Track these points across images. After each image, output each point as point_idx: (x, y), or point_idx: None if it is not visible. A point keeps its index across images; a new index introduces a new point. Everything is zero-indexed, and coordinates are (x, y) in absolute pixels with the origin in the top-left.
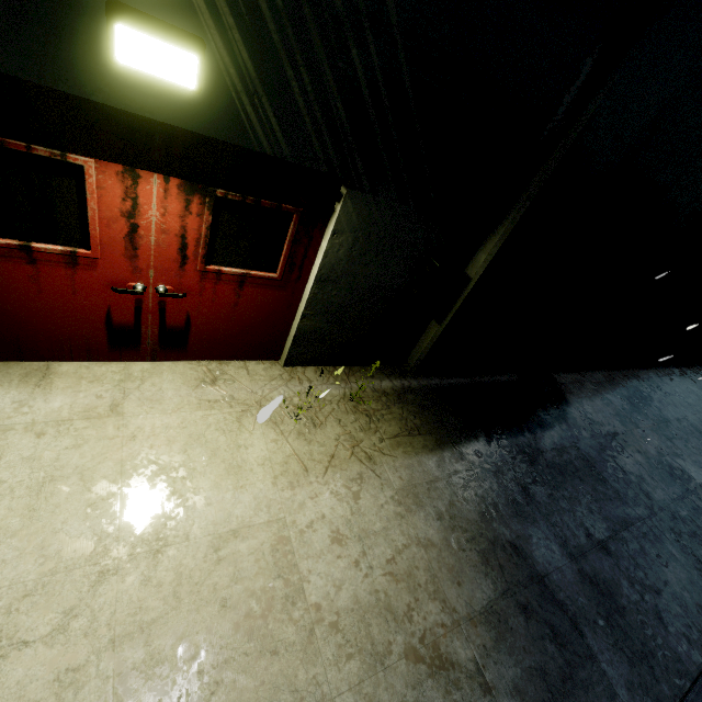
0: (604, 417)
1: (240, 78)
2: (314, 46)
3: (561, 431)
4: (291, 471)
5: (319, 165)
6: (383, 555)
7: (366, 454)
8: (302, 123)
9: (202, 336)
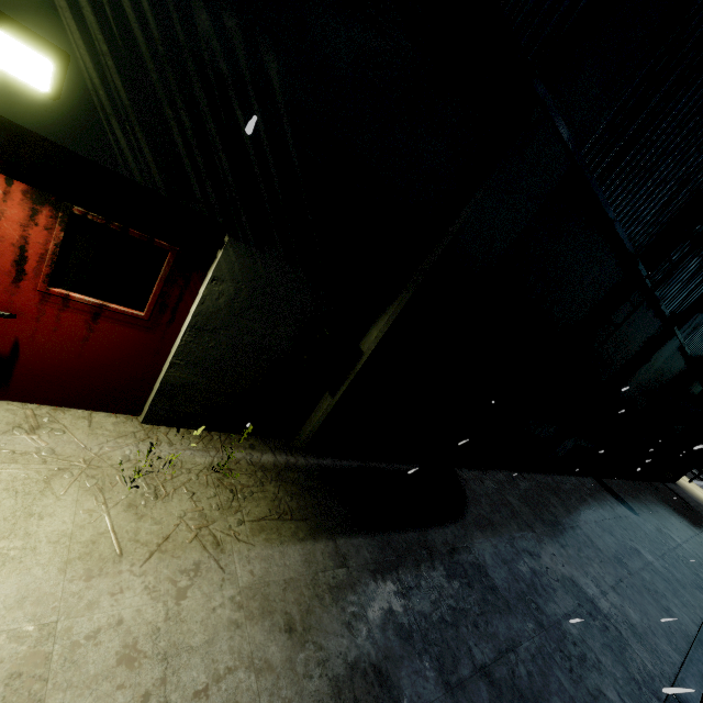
0: (502, 517)
1: (111, 102)
2: (196, 96)
3: (455, 529)
4: (96, 553)
5: (198, 206)
6: (192, 684)
7: (215, 539)
8: (180, 162)
9: (34, 371)
